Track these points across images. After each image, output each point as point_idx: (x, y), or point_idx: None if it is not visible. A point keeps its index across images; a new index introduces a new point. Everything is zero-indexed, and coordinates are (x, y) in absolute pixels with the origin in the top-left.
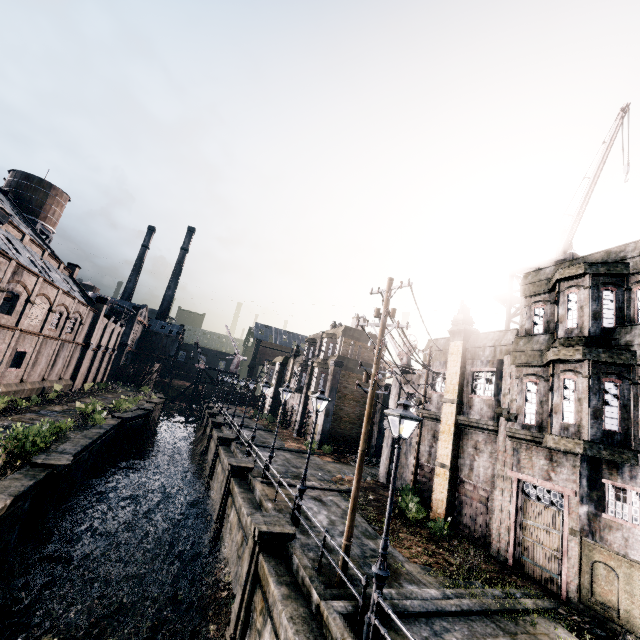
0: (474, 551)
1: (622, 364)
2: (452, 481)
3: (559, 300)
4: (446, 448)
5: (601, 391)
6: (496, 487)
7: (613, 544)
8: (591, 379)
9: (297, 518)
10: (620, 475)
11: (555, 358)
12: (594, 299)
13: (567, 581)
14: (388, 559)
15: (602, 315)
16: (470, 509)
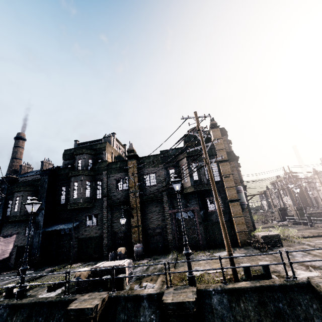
0: None
1: None
2: None
3: None
4: None
5: None
6: None
7: None
8: None
9: None
10: None
11: None
12: None
13: None
14: None
15: None
16: None
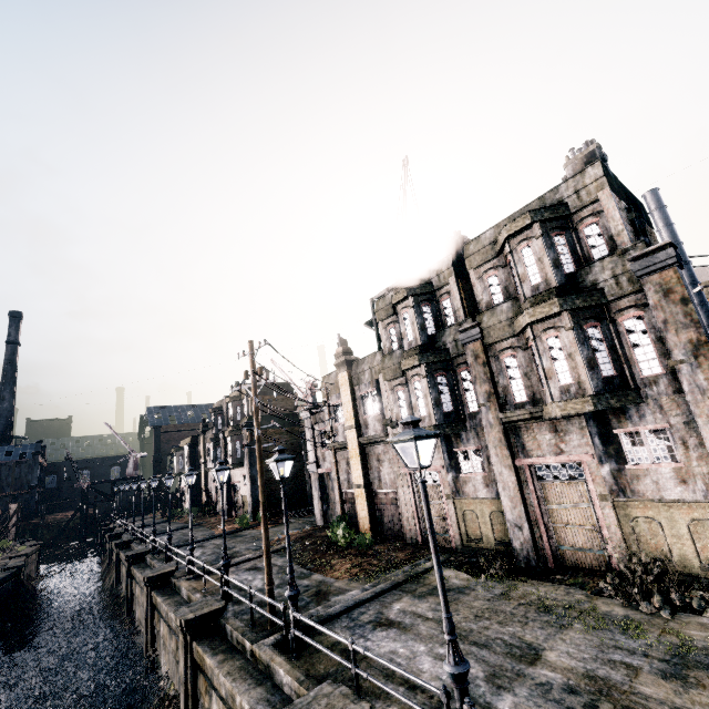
0: (394, 546)
1: (444, 360)
2: (369, 496)
3: (399, 320)
4: (358, 470)
5: (436, 384)
6: (398, 486)
7: (469, 493)
8: (428, 378)
9: (228, 593)
10: (462, 442)
11: (404, 368)
12: (418, 315)
13: (453, 535)
14: (320, 587)
15: (426, 326)
16: (387, 513)
